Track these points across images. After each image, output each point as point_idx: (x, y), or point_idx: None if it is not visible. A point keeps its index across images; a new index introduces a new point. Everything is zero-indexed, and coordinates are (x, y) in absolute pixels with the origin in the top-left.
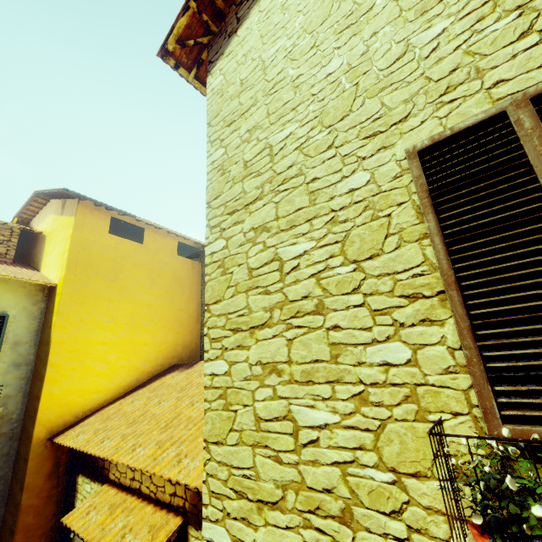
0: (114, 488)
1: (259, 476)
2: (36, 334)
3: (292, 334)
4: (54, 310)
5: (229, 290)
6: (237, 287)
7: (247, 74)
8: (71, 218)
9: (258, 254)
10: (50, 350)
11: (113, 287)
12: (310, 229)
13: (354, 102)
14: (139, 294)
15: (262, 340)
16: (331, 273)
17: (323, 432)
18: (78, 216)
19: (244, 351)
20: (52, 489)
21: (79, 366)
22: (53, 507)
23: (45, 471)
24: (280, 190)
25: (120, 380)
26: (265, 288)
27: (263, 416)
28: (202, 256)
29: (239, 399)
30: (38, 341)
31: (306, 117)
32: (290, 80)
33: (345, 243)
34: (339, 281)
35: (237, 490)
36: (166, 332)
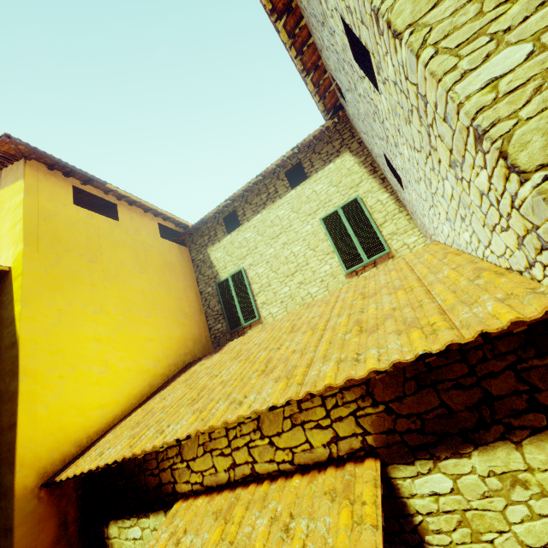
0: (200, 496)
1: None
2: None
3: None
4: (14, 298)
5: None
6: None
7: None
8: (17, 184)
9: None
10: (19, 352)
11: (94, 269)
12: None
13: None
14: (127, 279)
15: None
16: None
17: None
18: (27, 179)
19: None
20: None
21: (67, 372)
22: None
23: (45, 539)
24: None
25: (129, 388)
26: None
27: None
28: (188, 240)
29: None
30: None
31: None
32: None
33: None
34: None
35: None
36: (170, 324)
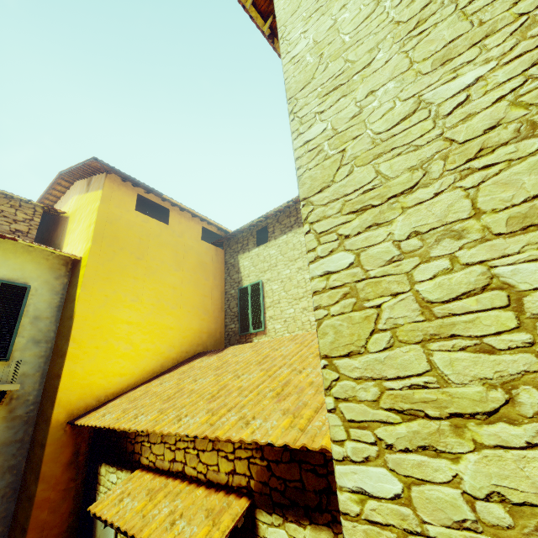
0: (149, 473)
1: (446, 380)
2: (58, 310)
3: (475, 180)
4: (78, 283)
5: (341, 171)
6: (355, 162)
7: None
8: (98, 192)
9: (387, 114)
10: (73, 324)
11: (139, 265)
12: (481, 51)
13: None
14: (164, 275)
15: (415, 205)
16: None
17: None
18: (105, 189)
19: (381, 229)
20: (70, 482)
21: (102, 344)
22: (71, 503)
23: (63, 459)
24: (413, 35)
25: (144, 364)
26: (408, 145)
27: (437, 297)
28: (226, 243)
29: (381, 289)
30: (59, 318)
31: None
32: None
33: None
34: None
35: (402, 409)
36: (191, 317)
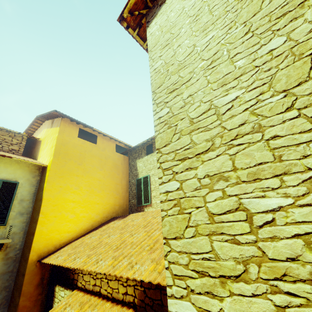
0: (81, 292)
1: (218, 257)
2: (34, 195)
3: (234, 151)
4: (45, 180)
5: (175, 136)
6: (181, 132)
7: (175, 18)
8: (57, 128)
9: (197, 109)
10: (42, 204)
11: (79, 168)
12: (238, 82)
13: (262, 3)
14: (94, 173)
15: (208, 160)
16: (263, 104)
17: (277, 213)
18: (61, 126)
19: (192, 171)
20: (39, 295)
21: (58, 215)
22: (38, 308)
23: (35, 282)
24: (209, 68)
25: (82, 225)
26: (205, 127)
27: (216, 211)
28: (129, 153)
29: (191, 204)
30: (34, 200)
31: (224, 24)
32: (208, 10)
33: (272, 82)
34: (271, 107)
35: (198, 271)
36: (109, 197)
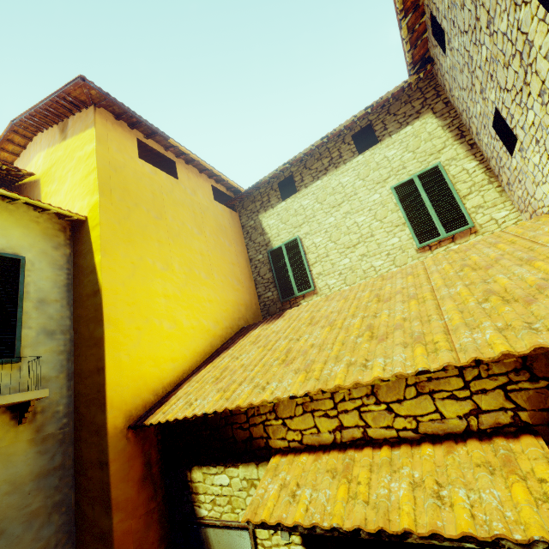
0: (302, 454)
1: None
2: (67, 289)
3: None
4: (94, 248)
5: None
6: None
7: None
8: (87, 132)
9: None
10: (102, 300)
11: (159, 226)
12: None
13: None
14: (188, 239)
15: None
16: None
17: None
18: (98, 127)
19: None
20: (150, 502)
21: (143, 324)
22: (157, 529)
23: (134, 476)
24: None
25: (194, 345)
26: None
27: None
28: (238, 205)
29: None
30: (71, 300)
31: None
32: None
33: None
34: None
35: None
36: (225, 288)
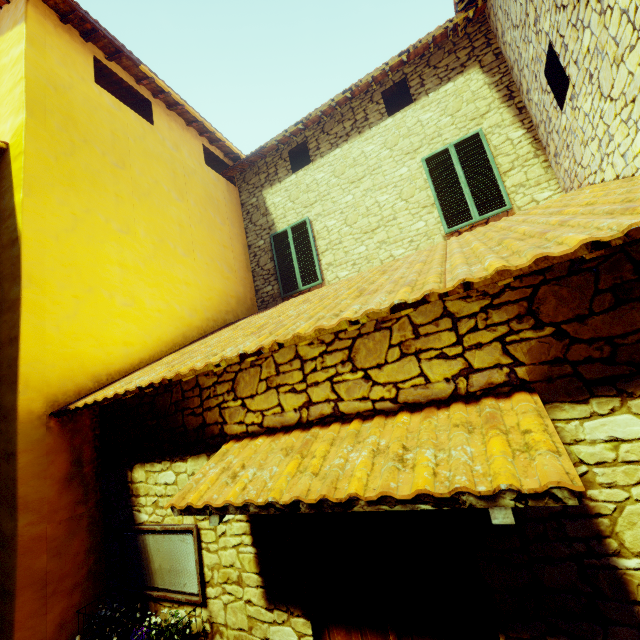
0: (259, 437)
1: None
2: None
3: None
4: (14, 183)
5: None
6: None
7: None
8: (15, 30)
9: None
10: (21, 251)
11: (120, 177)
12: None
13: None
14: (162, 202)
15: None
16: None
17: None
18: (31, 23)
19: None
20: (77, 506)
21: (84, 293)
22: (85, 538)
23: (55, 473)
24: None
25: (159, 332)
26: None
27: None
28: (238, 178)
29: None
30: None
31: None
32: None
33: None
34: None
35: None
36: (211, 273)
